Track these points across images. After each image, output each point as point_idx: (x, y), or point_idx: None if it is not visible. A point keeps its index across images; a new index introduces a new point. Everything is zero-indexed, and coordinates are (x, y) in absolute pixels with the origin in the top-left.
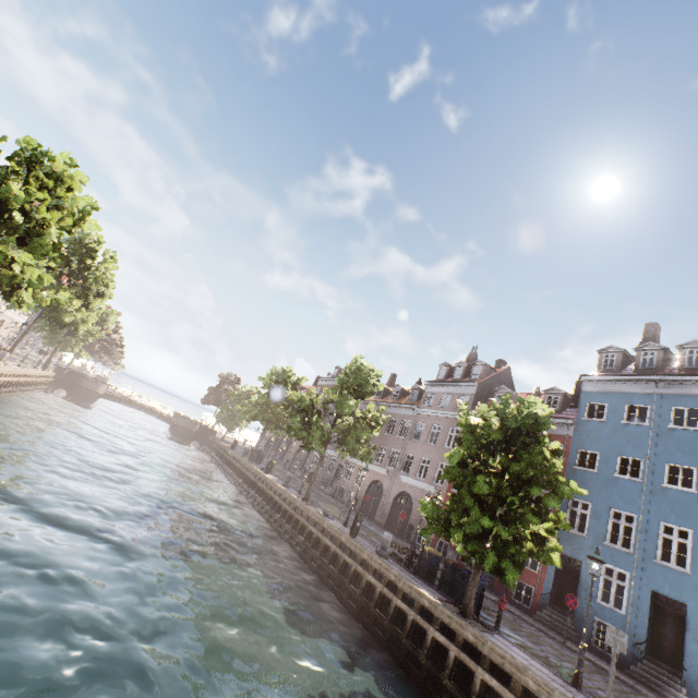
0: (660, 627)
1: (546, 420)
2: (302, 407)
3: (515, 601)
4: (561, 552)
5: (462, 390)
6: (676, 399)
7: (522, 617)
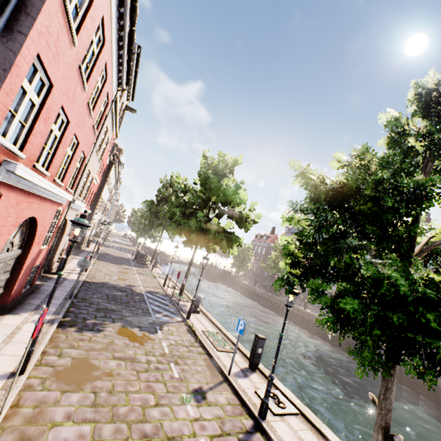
0: None
1: None
2: None
3: None
4: None
5: None
6: None
7: None
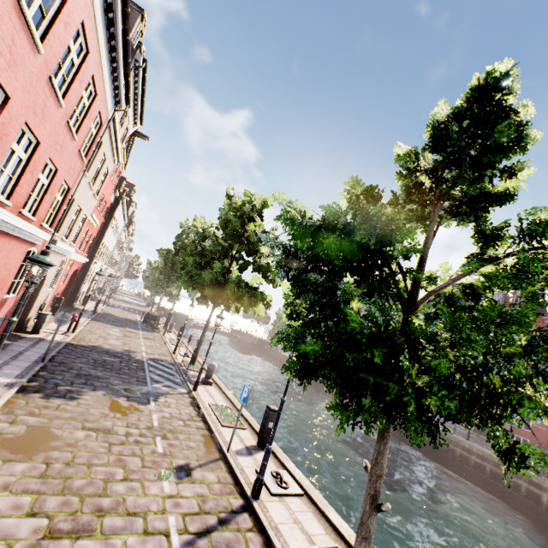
0: None
1: None
2: None
3: None
4: None
5: None
6: None
7: None
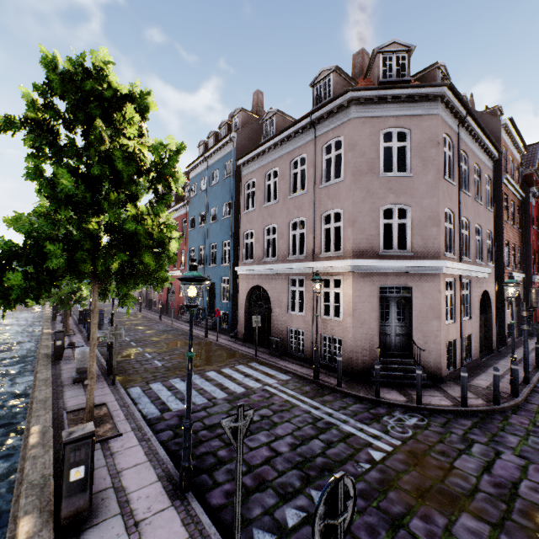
0: (215, 298)
1: None
2: None
3: (179, 316)
4: None
5: None
6: (213, 167)
7: (163, 322)
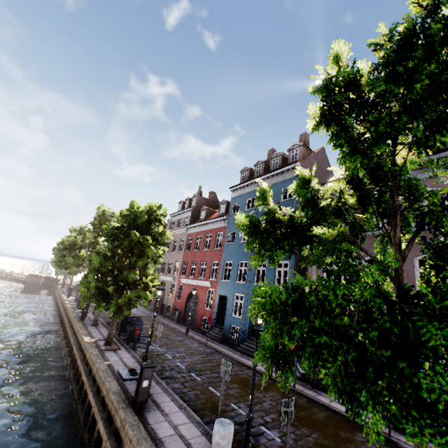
0: (256, 319)
1: (143, 213)
2: (64, 247)
3: (202, 329)
4: (220, 294)
5: (186, 215)
6: None
7: (192, 337)
